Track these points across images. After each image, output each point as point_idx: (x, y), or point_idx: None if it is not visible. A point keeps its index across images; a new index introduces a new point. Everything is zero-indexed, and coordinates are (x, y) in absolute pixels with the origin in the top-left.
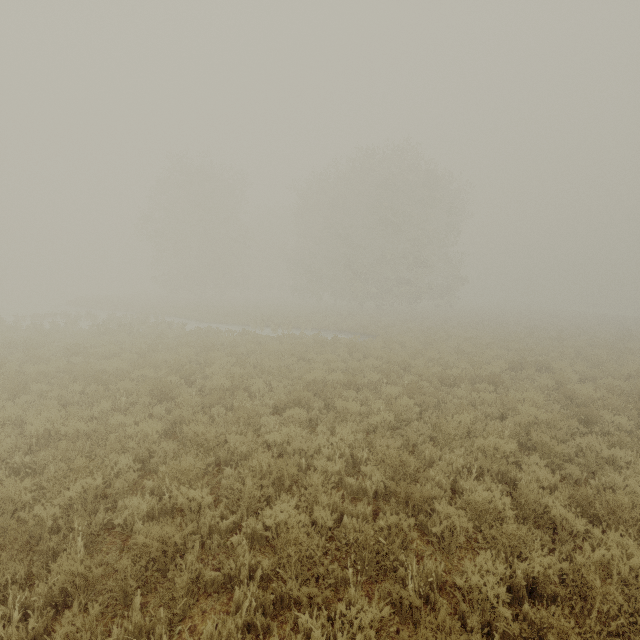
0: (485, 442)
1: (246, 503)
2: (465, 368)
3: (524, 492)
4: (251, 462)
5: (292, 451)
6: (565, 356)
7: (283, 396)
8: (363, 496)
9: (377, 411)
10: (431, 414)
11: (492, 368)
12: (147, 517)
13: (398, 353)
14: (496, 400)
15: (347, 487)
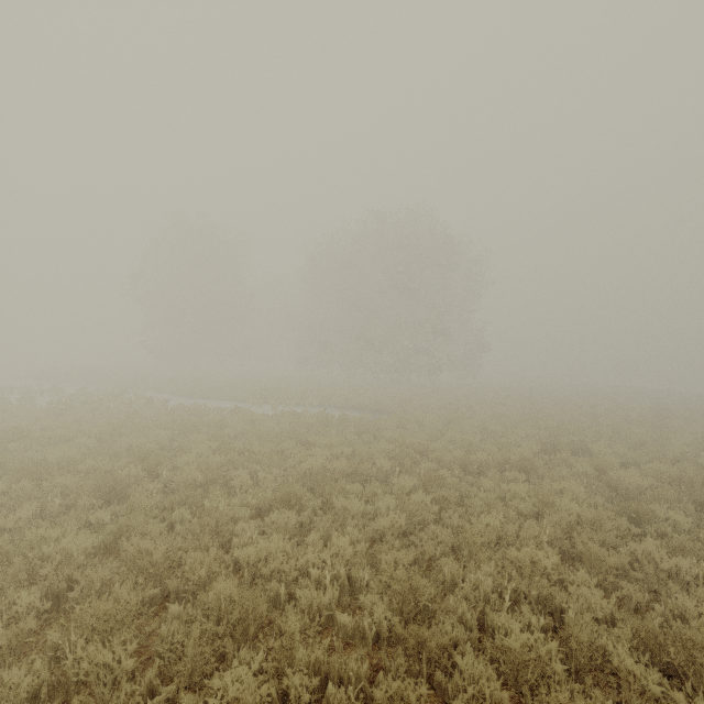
0: (519, 554)
1: (190, 664)
2: (492, 451)
3: (574, 632)
4: (205, 597)
5: (269, 574)
6: (602, 435)
7: (270, 492)
8: (361, 641)
9: (386, 511)
10: (453, 512)
11: (522, 451)
12: (33, 697)
13: (415, 434)
14: (529, 492)
15: (339, 628)
